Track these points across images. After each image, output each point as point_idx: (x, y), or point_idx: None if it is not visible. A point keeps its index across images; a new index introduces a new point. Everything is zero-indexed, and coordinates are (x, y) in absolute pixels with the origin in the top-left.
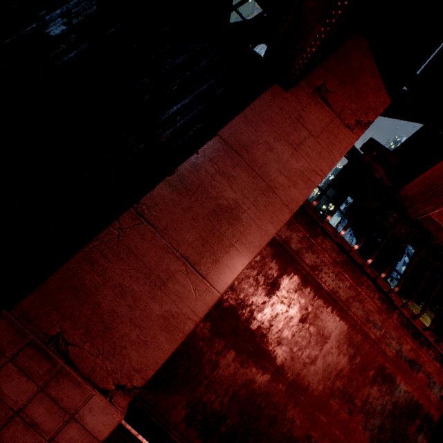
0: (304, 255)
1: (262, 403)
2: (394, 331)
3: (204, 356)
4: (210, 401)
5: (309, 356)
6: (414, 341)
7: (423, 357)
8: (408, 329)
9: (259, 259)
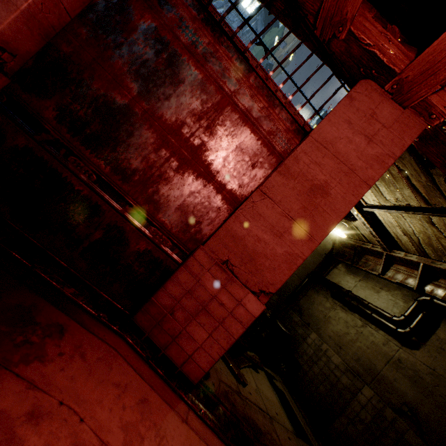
0: (163, 7)
1: (121, 120)
2: (249, 90)
3: (69, 76)
4: (77, 110)
5: (163, 93)
6: (269, 102)
7: (275, 116)
8: (263, 91)
9: (117, 3)
